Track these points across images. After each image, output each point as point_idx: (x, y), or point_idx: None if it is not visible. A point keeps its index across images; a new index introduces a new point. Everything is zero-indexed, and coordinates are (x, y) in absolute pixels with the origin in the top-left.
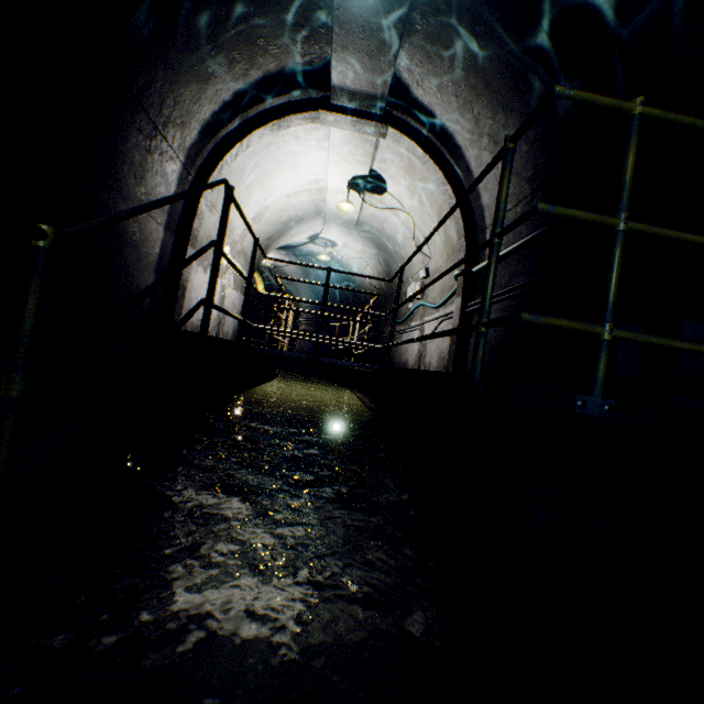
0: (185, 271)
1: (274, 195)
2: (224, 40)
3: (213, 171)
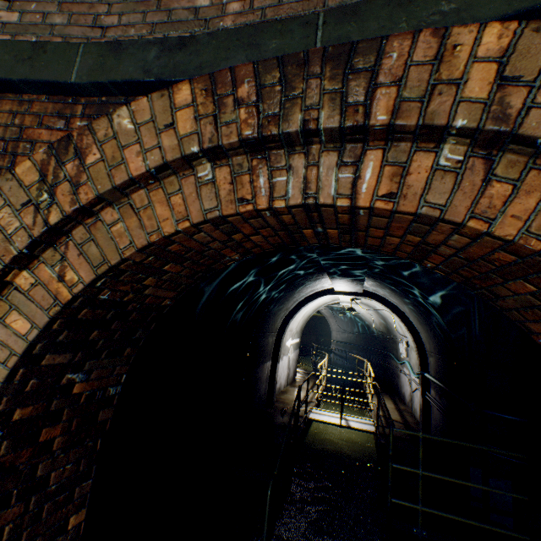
0: (276, 375)
1: (311, 306)
2: (290, 298)
3: (285, 328)
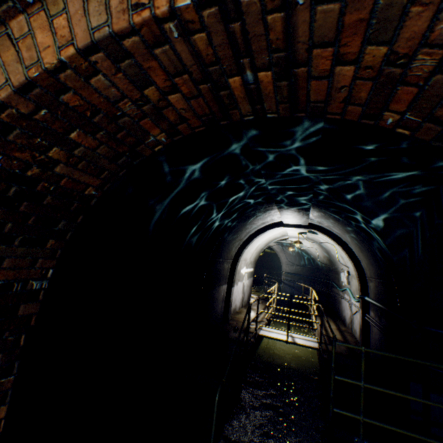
0: (231, 297)
1: (263, 240)
2: (243, 228)
3: (239, 256)
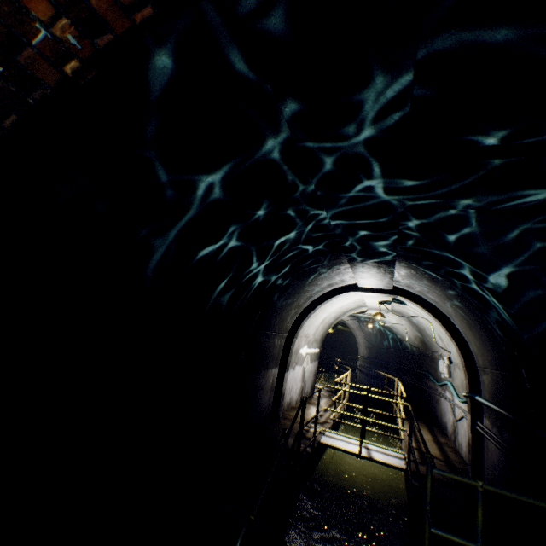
0: (283, 385)
1: (331, 310)
2: (301, 290)
3: (297, 329)
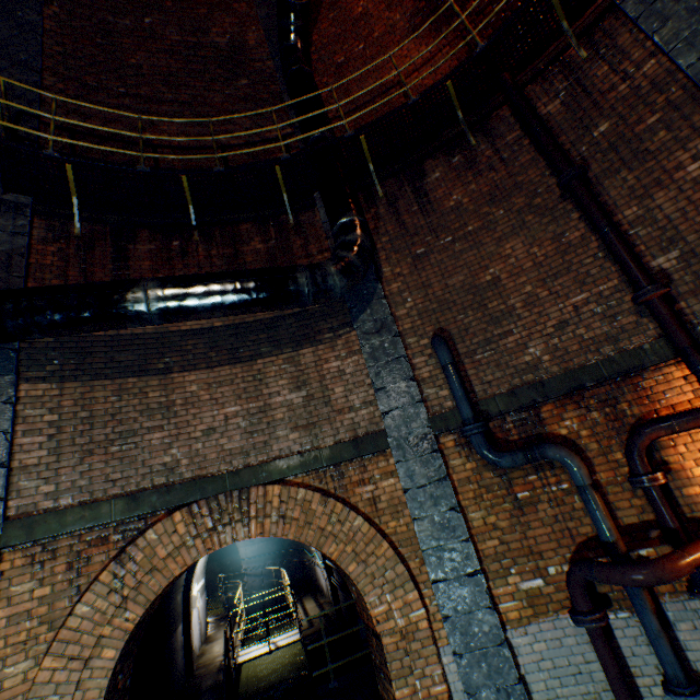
0: (192, 636)
1: None
2: None
3: (193, 575)
